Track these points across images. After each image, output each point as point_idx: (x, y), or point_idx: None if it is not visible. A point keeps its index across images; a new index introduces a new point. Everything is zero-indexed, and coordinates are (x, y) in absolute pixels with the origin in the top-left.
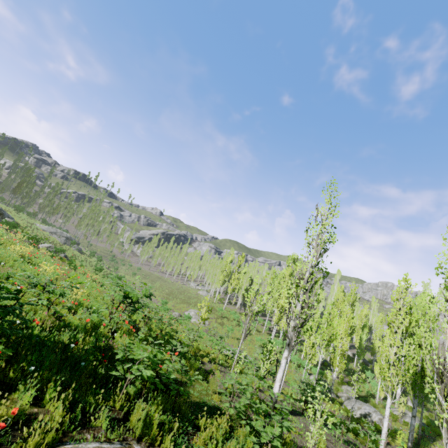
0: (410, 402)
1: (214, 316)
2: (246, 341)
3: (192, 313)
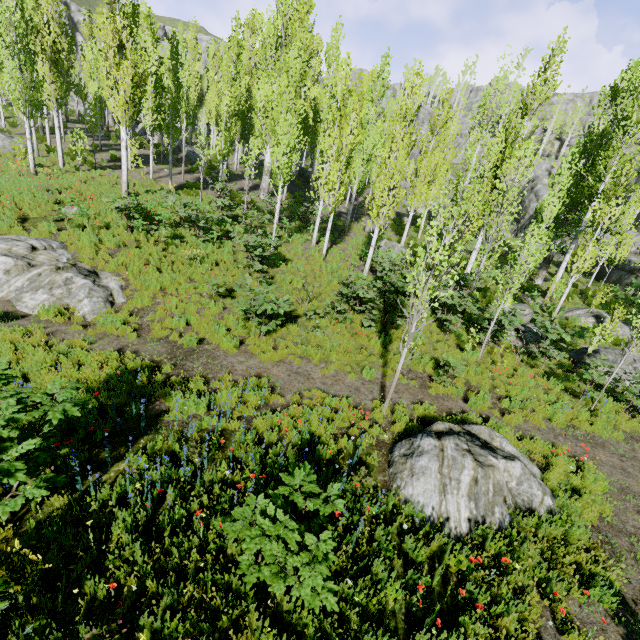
0: (541, 280)
1: (115, 234)
2: (310, 305)
3: (2, 264)
